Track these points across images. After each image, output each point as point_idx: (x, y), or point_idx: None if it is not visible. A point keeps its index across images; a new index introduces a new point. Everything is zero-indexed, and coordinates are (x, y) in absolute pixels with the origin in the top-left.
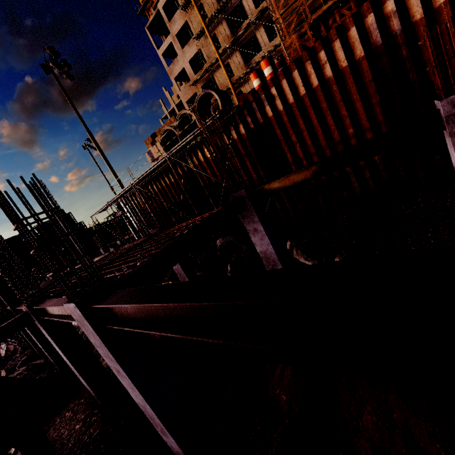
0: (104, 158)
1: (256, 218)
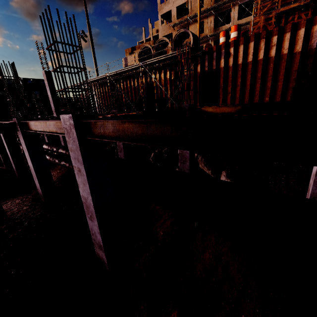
0: (93, 49)
1: None
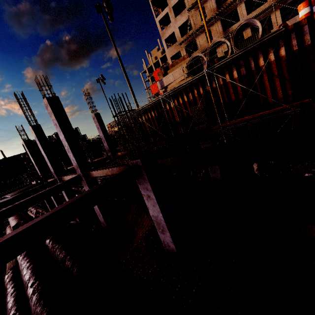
0: (128, 82)
1: None
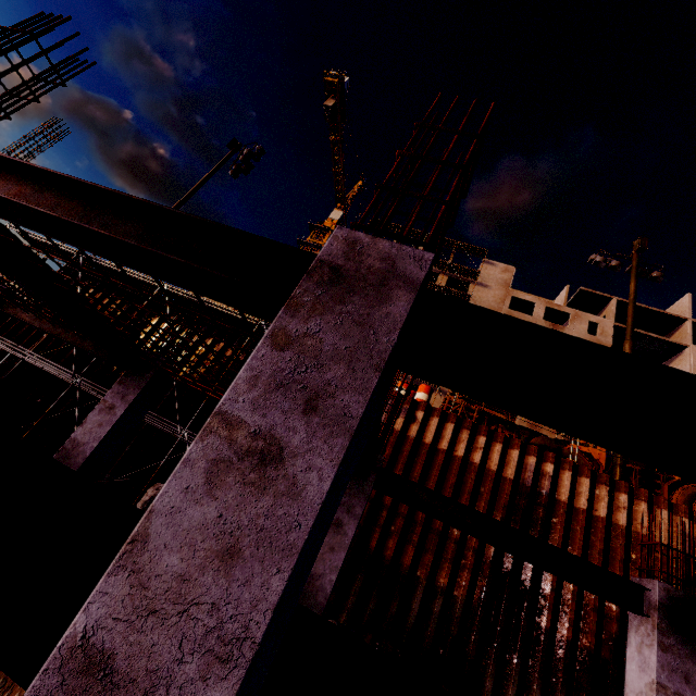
0: None
1: (359, 509)
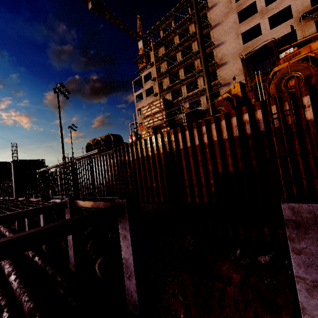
0: (62, 142)
1: (69, 216)
